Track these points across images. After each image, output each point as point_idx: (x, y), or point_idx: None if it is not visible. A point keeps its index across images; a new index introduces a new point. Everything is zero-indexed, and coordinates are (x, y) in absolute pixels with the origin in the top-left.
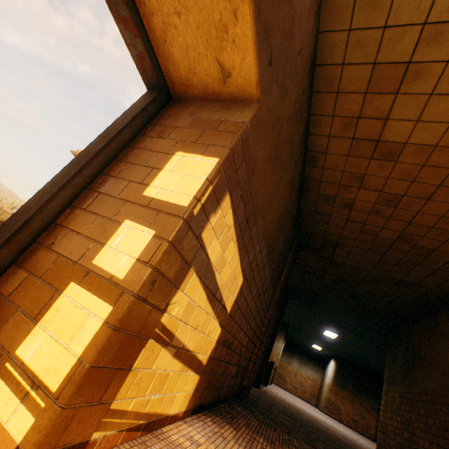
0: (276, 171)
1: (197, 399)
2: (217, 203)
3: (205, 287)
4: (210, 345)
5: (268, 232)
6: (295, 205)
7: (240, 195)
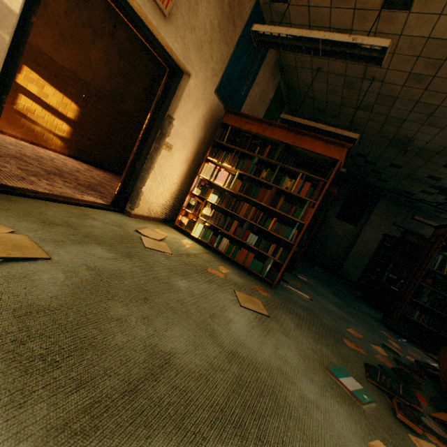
0: (75, 47)
1: (72, 153)
2: (19, 70)
3: (37, 103)
4: (65, 131)
5: (98, 84)
6: (146, 64)
7: (37, 65)
